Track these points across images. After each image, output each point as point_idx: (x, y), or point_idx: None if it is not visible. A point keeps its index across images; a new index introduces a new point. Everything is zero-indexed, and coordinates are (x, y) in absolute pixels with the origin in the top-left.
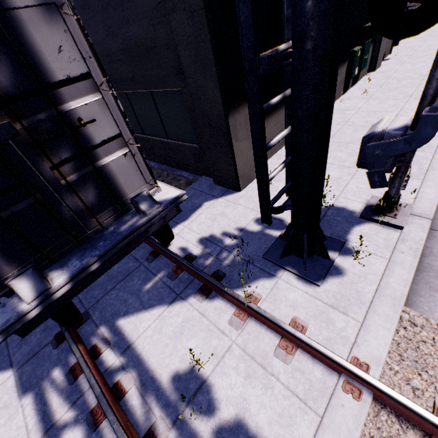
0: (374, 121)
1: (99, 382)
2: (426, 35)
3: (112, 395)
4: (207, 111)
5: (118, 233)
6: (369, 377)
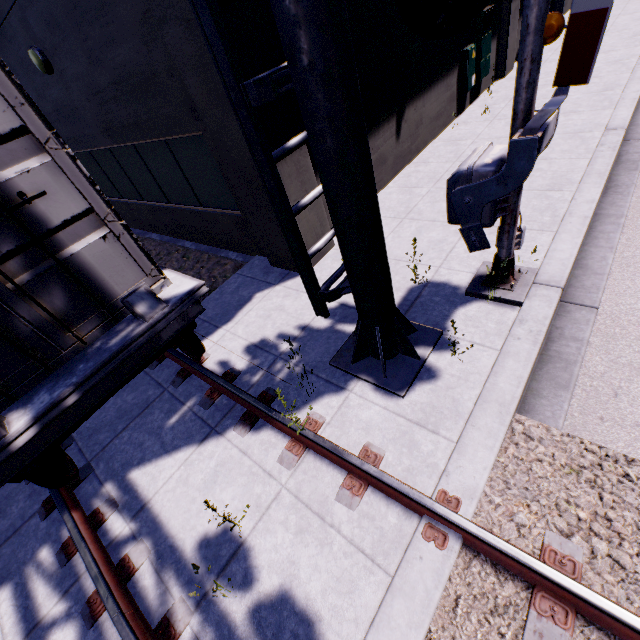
0: None
1: (99, 559)
2: None
3: (117, 575)
4: (239, 161)
5: (106, 350)
6: (454, 516)
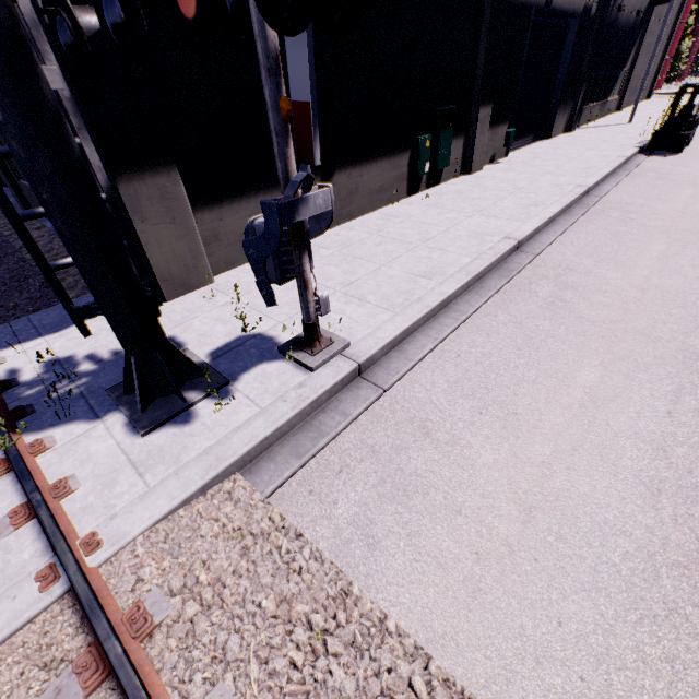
0: (411, 234)
1: None
2: (564, 142)
3: None
4: None
5: None
6: (67, 556)
